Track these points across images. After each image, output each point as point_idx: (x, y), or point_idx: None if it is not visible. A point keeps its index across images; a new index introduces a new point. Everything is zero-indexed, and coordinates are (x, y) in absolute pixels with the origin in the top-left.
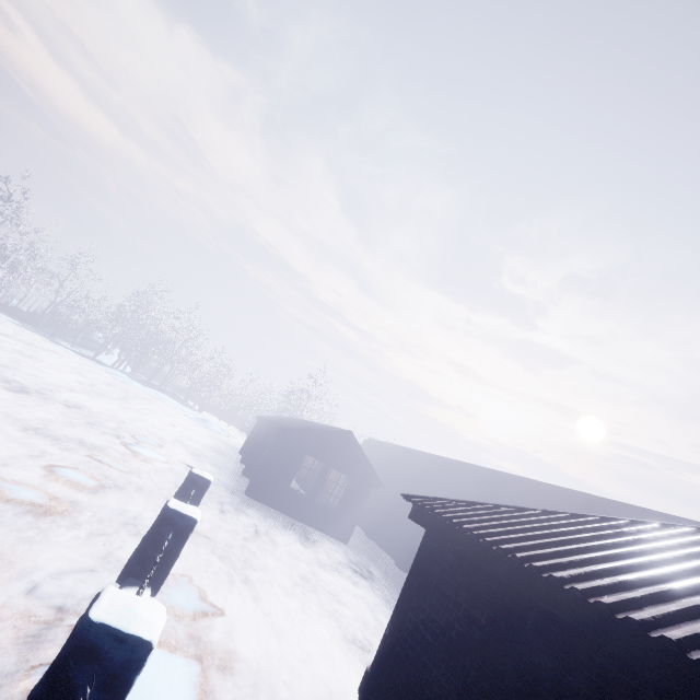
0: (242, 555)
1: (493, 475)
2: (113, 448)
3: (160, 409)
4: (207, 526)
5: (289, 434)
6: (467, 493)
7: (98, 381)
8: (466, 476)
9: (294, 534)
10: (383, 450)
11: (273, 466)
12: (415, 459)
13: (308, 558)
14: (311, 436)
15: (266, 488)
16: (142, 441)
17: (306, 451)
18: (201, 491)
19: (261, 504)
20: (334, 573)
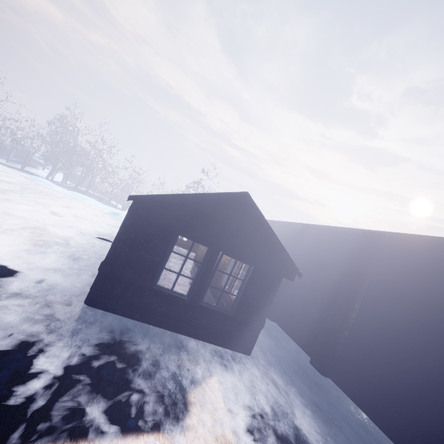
0: None
1: None
2: None
3: (63, 204)
4: None
5: (140, 203)
6: (437, 281)
7: None
8: (426, 254)
9: (150, 388)
10: (276, 228)
11: (125, 256)
12: (319, 235)
13: None
14: (180, 206)
15: (116, 290)
16: None
17: (175, 229)
18: None
19: (112, 315)
20: None
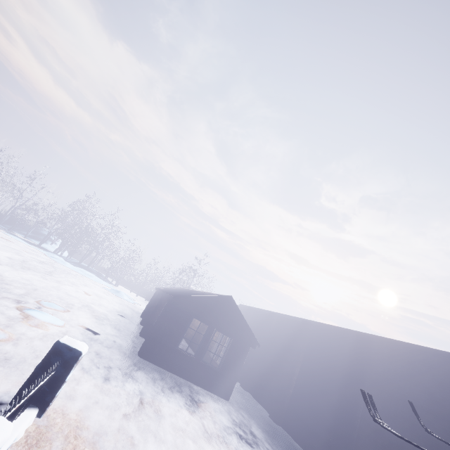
0: (115, 445)
1: (358, 335)
2: (3, 313)
3: (81, 282)
4: (79, 404)
5: (178, 300)
6: (332, 352)
7: (33, 259)
8: (329, 336)
9: (181, 396)
10: (252, 313)
11: (164, 328)
12: (279, 321)
13: (195, 429)
14: (197, 302)
15: (157, 349)
16: (46, 306)
17: (193, 314)
18: (67, 365)
19: (152, 364)
20: (221, 446)
